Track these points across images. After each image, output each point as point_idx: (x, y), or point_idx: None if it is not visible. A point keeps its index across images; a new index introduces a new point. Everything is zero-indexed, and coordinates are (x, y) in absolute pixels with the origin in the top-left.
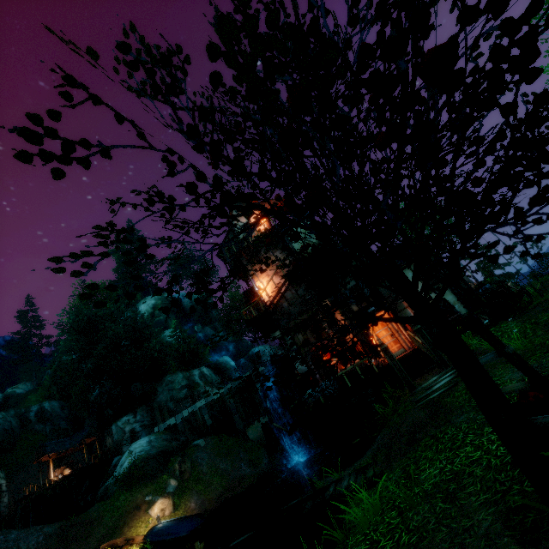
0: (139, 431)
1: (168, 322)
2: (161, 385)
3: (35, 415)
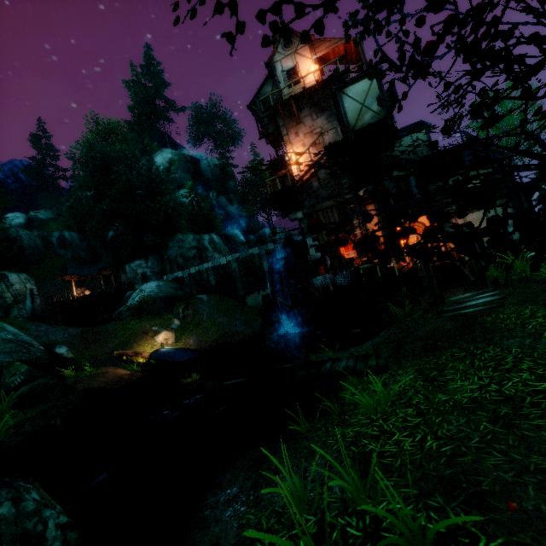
0: (150, 276)
1: (184, 181)
2: (172, 241)
3: (57, 241)
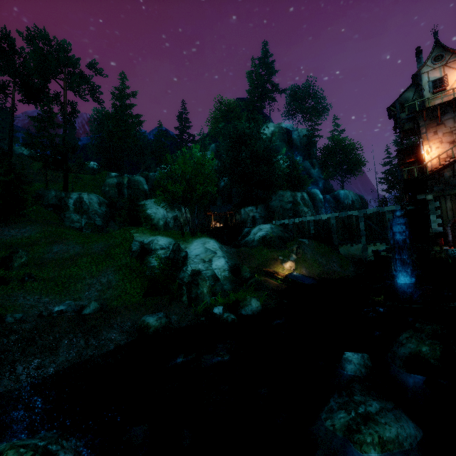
0: (257, 219)
1: (280, 149)
2: (275, 195)
3: None
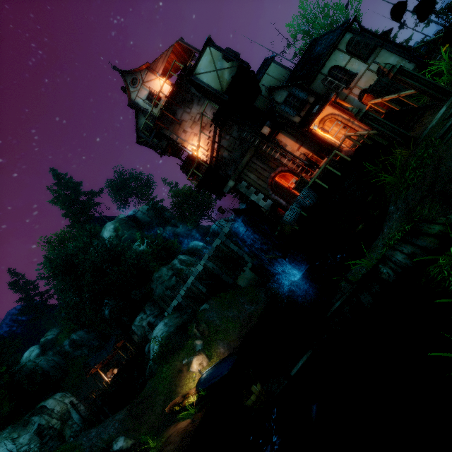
0: (154, 321)
1: (133, 236)
2: (153, 283)
3: (70, 347)
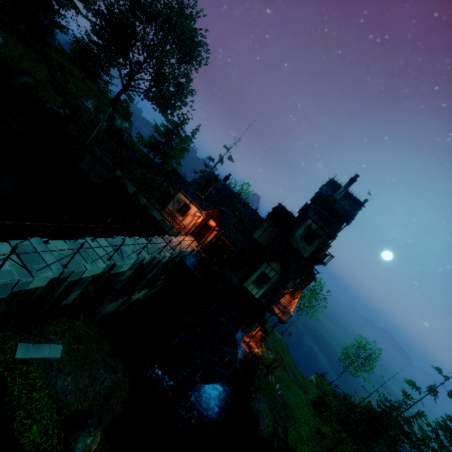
0: None
1: None
2: None
3: None
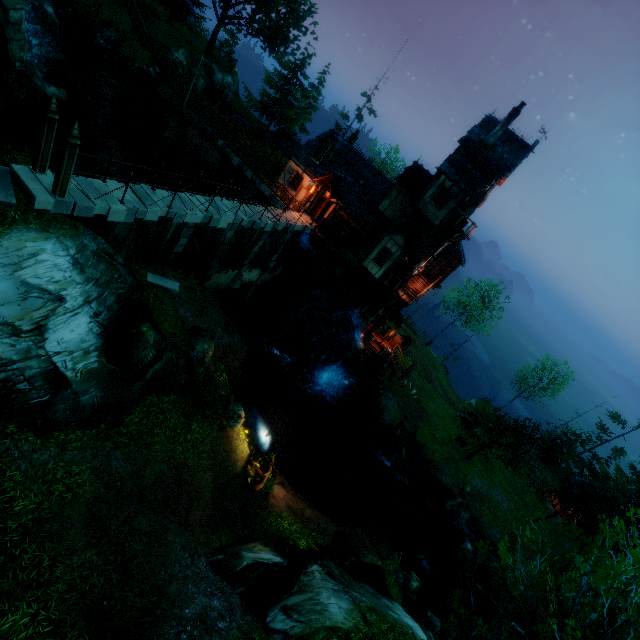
0: None
1: None
2: None
3: None
